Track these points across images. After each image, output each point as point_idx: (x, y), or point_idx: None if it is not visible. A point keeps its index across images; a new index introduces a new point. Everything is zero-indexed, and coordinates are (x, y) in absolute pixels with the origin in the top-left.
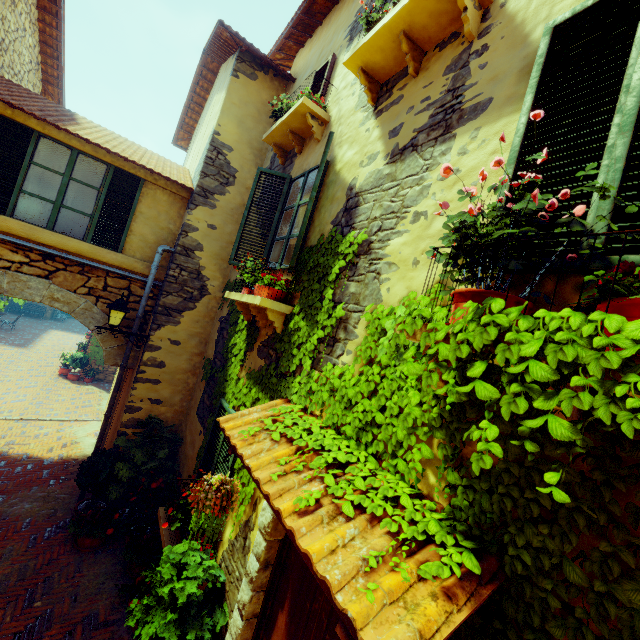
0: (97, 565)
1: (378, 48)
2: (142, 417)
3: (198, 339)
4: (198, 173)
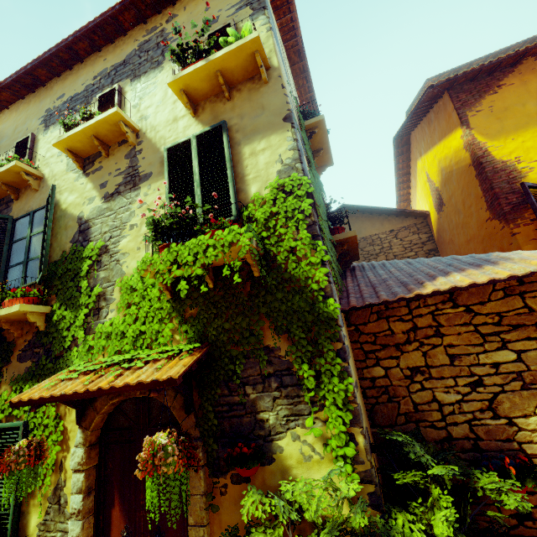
0: None
1: (78, 140)
2: None
3: None
4: None
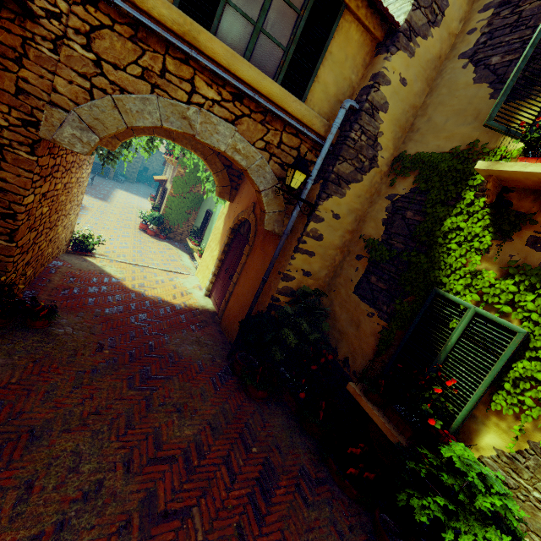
0: (275, 417)
1: None
2: (293, 286)
3: (354, 216)
4: (405, 3)
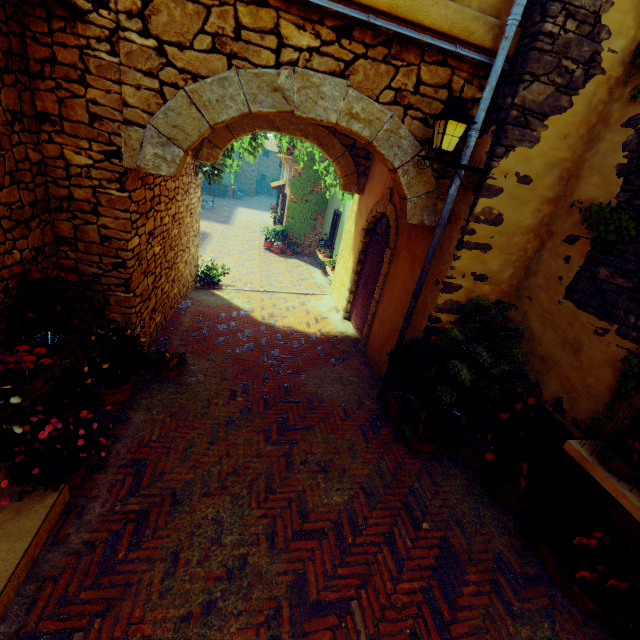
0: (450, 478)
1: None
2: (460, 299)
3: (557, 172)
4: None
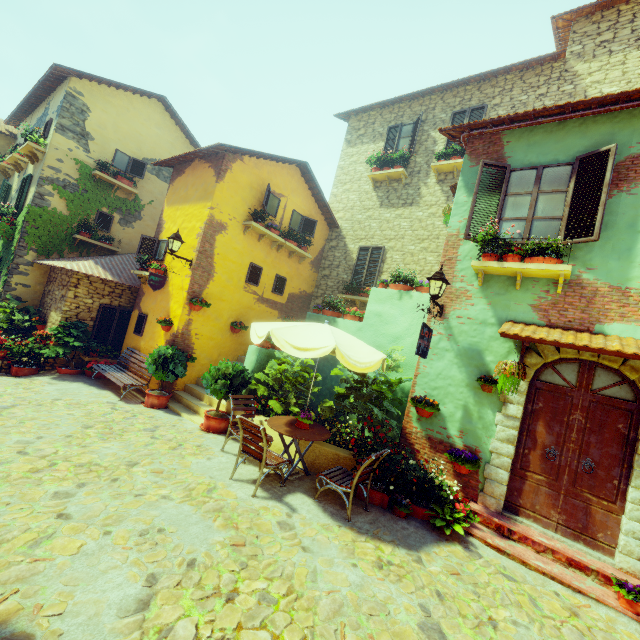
0: None
1: (12, 161)
2: None
3: None
4: None
